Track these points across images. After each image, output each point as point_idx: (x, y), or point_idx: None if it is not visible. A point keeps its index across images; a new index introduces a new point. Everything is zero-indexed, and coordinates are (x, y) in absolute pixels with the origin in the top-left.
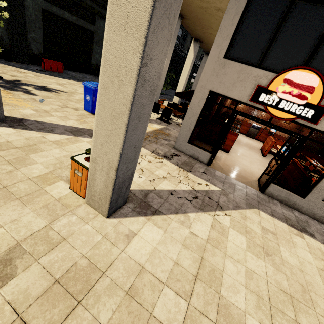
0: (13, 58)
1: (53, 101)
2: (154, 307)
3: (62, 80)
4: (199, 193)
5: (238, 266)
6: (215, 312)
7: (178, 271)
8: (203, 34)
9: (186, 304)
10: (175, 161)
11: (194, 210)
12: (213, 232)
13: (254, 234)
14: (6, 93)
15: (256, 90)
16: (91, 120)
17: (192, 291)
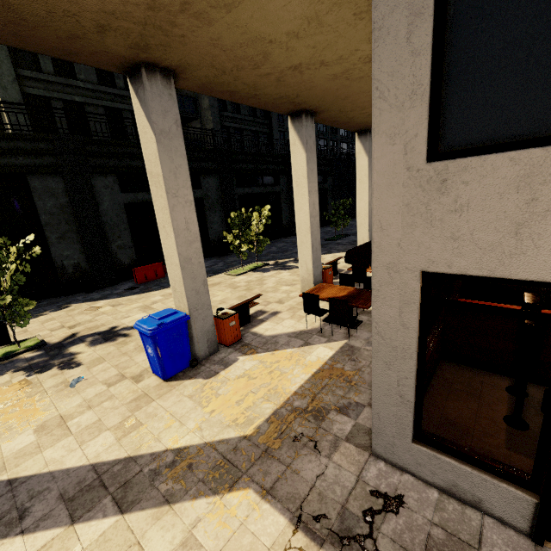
0: (97, 285)
1: (102, 370)
2: None
3: (154, 296)
4: None
5: None
6: None
7: None
8: (370, 117)
9: None
10: None
11: None
12: None
13: None
14: (20, 390)
15: None
16: (156, 406)
17: None
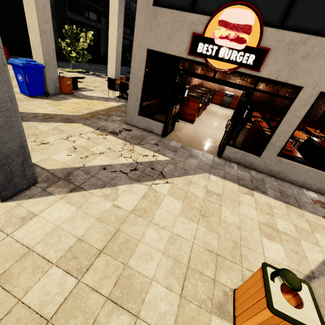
0: None
1: None
2: (27, 292)
3: None
4: (141, 165)
5: (162, 233)
6: (112, 285)
7: (80, 247)
8: None
9: (75, 281)
10: (123, 136)
11: (127, 182)
12: (144, 202)
13: (195, 198)
14: None
15: (192, 40)
16: (28, 103)
17: (89, 267)
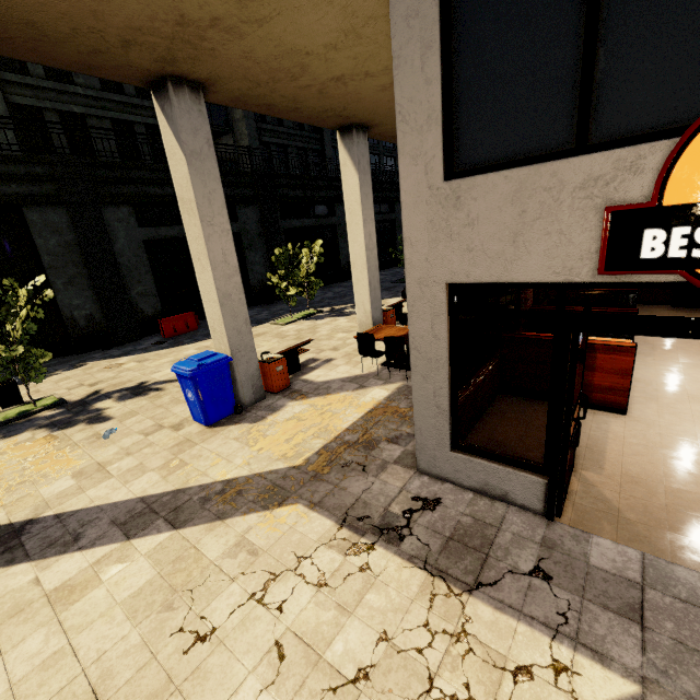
0: (116, 341)
1: (136, 422)
2: None
3: (187, 350)
4: None
5: None
6: None
7: None
8: None
9: None
10: (418, 540)
11: None
12: None
13: None
14: (46, 444)
15: (610, 229)
16: (201, 449)
17: None
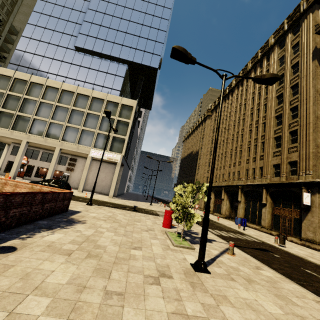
0: None
1: None
2: None
3: None
4: None
5: None
6: None
7: None
8: None
9: None
10: None
11: None
12: None
13: None
14: None
15: None
16: None
17: None
